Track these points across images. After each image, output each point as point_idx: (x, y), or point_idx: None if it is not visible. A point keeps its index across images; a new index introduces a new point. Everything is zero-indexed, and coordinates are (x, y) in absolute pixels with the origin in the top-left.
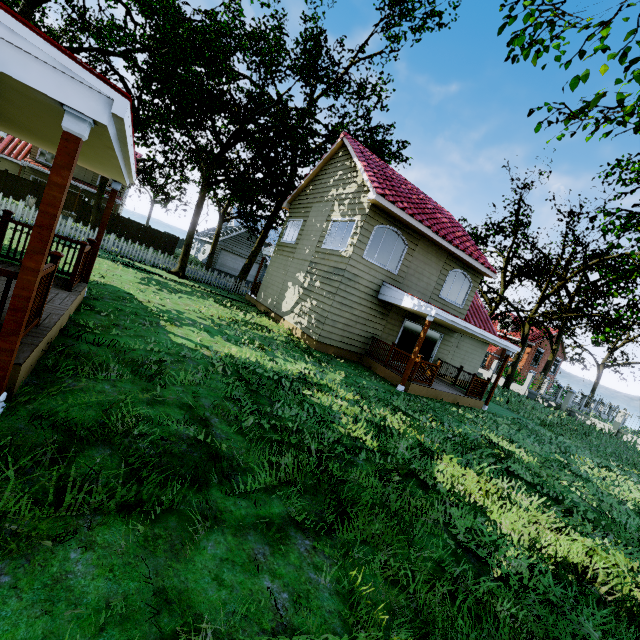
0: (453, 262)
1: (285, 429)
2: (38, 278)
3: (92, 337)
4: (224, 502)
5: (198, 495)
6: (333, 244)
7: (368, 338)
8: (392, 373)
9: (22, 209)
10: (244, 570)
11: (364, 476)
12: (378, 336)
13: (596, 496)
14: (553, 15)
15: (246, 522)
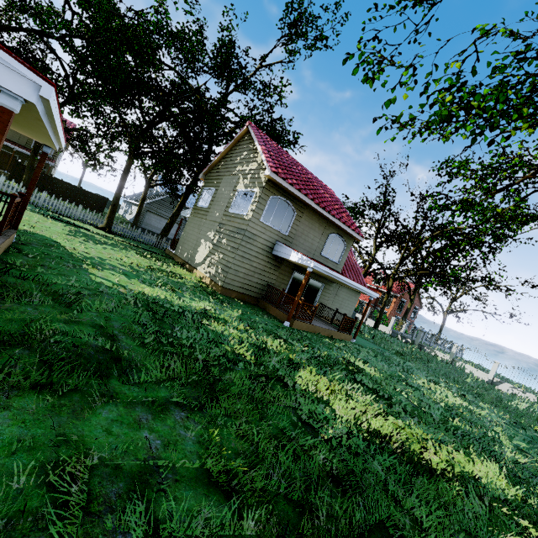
0: (332, 228)
1: (181, 345)
2: None
3: (18, 273)
4: (120, 388)
5: (98, 379)
6: (237, 209)
7: (264, 285)
8: (281, 313)
9: None
10: (129, 427)
11: (238, 377)
12: (272, 284)
13: (420, 399)
14: (381, 56)
15: (136, 400)
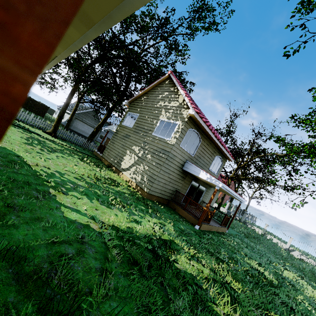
0: (217, 152)
1: None
2: None
3: None
4: None
5: None
6: (161, 134)
7: (174, 191)
8: (190, 215)
9: None
10: None
11: None
12: (179, 190)
13: (310, 304)
14: None
15: None
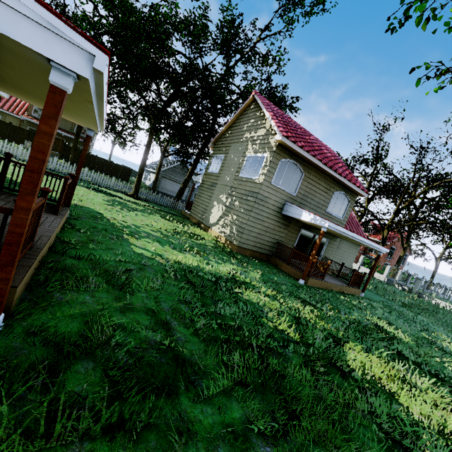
0: (336, 186)
1: (228, 327)
2: (29, 215)
3: (74, 252)
4: (193, 411)
5: (173, 412)
6: (248, 173)
7: (274, 243)
8: (294, 270)
9: (21, 151)
10: None
11: (298, 370)
12: (282, 241)
13: None
14: None
15: (214, 432)
